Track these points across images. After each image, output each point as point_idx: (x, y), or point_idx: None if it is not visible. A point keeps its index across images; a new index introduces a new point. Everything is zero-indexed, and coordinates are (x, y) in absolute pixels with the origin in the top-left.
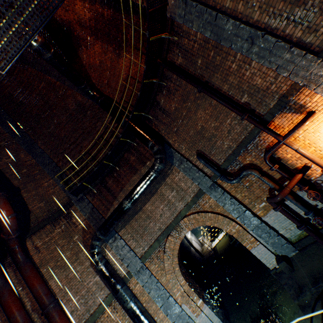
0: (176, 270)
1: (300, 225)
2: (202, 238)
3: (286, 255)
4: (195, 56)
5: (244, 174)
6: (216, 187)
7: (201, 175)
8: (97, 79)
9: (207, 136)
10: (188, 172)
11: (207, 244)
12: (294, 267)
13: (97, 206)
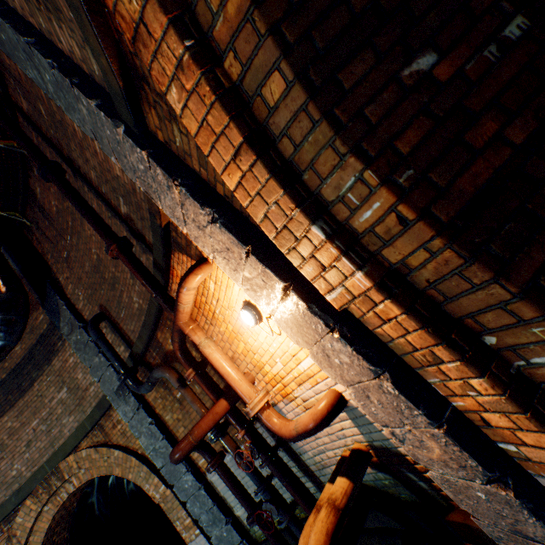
0: None
1: (249, 514)
2: None
3: None
4: (33, 95)
5: (155, 377)
6: (127, 394)
7: (103, 363)
8: None
9: (109, 278)
10: (83, 352)
11: None
12: None
13: None
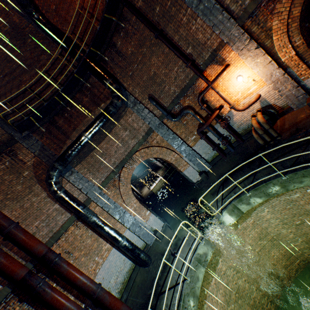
0: (130, 193)
1: (214, 148)
2: (141, 189)
3: (205, 170)
4: (155, 2)
5: (184, 113)
6: (162, 126)
7: (151, 116)
8: (41, 1)
9: (158, 82)
10: (141, 113)
11: (146, 190)
12: (209, 176)
13: (48, 144)
